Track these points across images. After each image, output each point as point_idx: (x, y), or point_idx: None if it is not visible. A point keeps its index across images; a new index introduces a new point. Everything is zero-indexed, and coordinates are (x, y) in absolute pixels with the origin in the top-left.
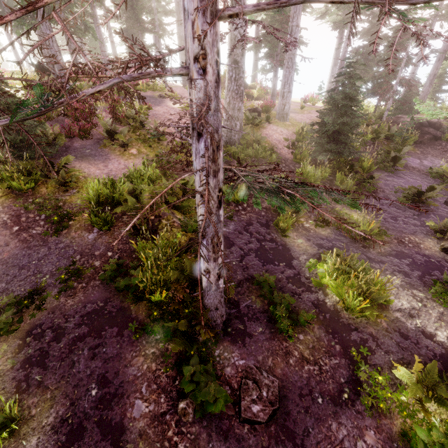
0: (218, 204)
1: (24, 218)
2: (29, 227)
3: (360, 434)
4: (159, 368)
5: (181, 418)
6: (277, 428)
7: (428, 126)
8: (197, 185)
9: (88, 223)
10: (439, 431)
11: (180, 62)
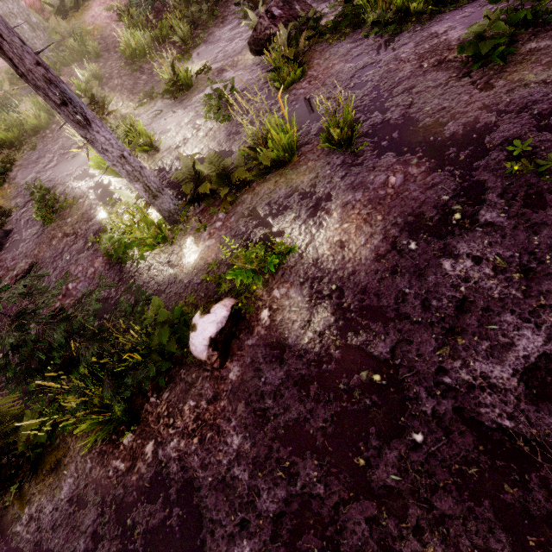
0: None
1: None
2: None
3: (91, 264)
4: None
5: None
6: None
7: None
8: None
9: None
10: (120, 227)
11: None
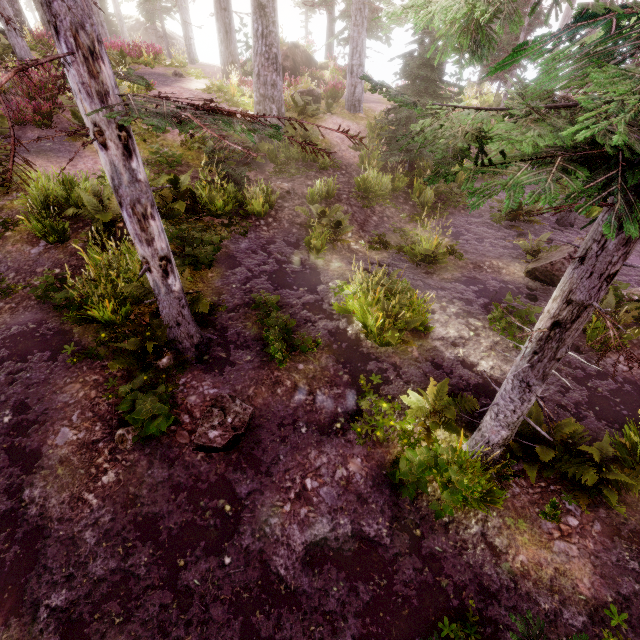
0: (124, 151)
1: None
2: None
3: (343, 462)
4: (101, 396)
5: (118, 446)
6: (240, 456)
7: None
8: (85, 120)
9: (33, 235)
10: (428, 450)
11: None
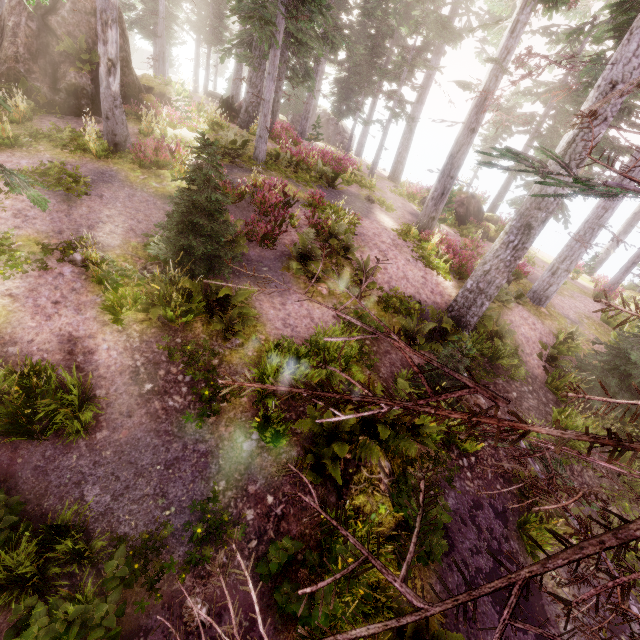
0: None
1: (163, 372)
2: (166, 392)
3: None
4: None
5: None
6: None
7: None
8: None
9: (246, 415)
10: None
11: (399, 148)
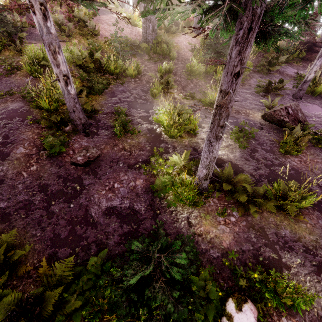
0: (43, 17)
1: None
2: None
3: (134, 180)
4: (38, 138)
5: (40, 157)
6: (90, 170)
7: (321, 47)
8: None
9: (28, 74)
10: (171, 177)
11: None
